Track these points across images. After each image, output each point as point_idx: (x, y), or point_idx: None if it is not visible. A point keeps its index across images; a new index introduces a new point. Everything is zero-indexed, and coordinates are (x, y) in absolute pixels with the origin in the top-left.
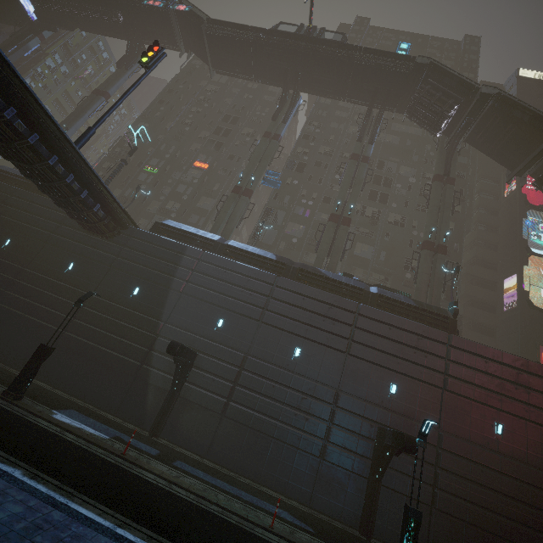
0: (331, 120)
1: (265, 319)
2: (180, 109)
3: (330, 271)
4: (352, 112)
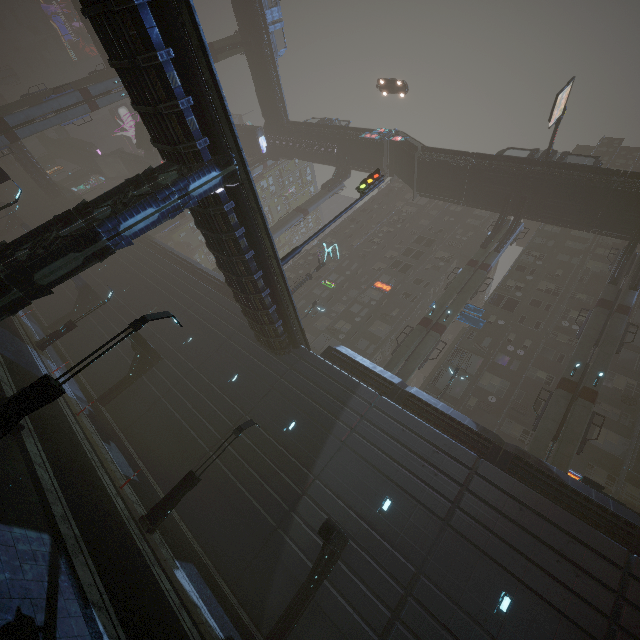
0: (558, 252)
1: (453, 521)
2: (370, 227)
3: (558, 466)
4: (592, 244)
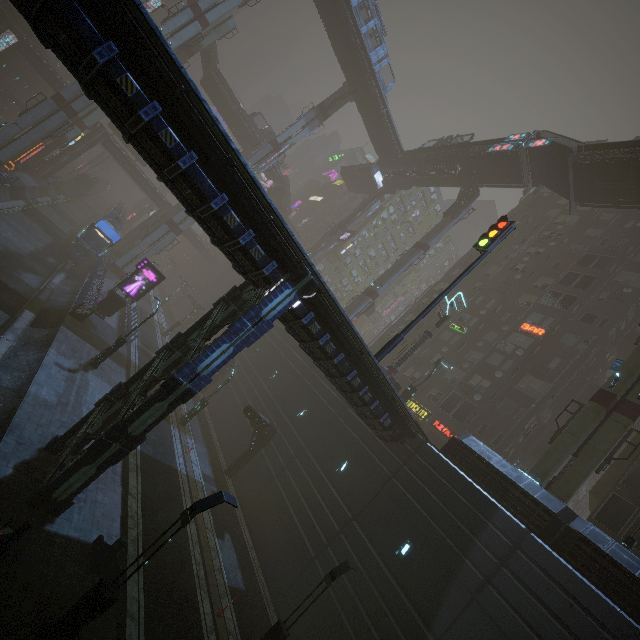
0: None
1: None
2: (510, 248)
3: None
4: None
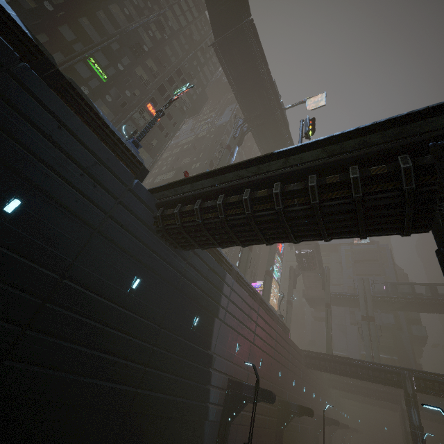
0: None
1: (255, 341)
2: None
3: None
4: None
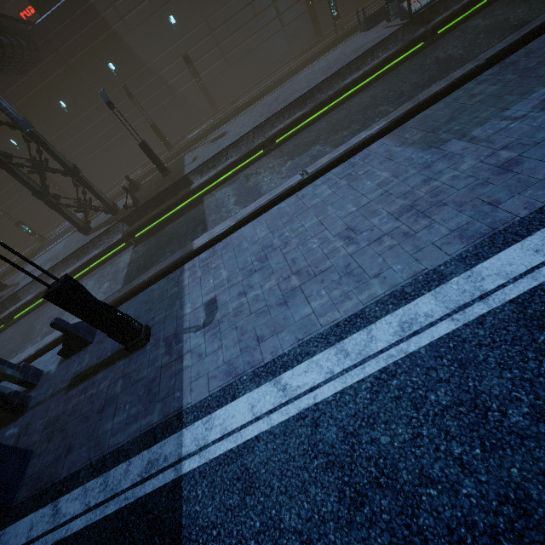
0: None
1: None
2: None
3: None
4: None
